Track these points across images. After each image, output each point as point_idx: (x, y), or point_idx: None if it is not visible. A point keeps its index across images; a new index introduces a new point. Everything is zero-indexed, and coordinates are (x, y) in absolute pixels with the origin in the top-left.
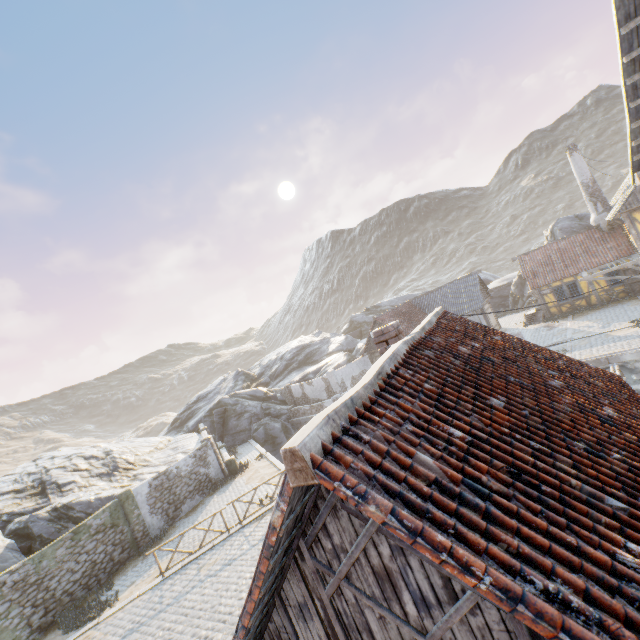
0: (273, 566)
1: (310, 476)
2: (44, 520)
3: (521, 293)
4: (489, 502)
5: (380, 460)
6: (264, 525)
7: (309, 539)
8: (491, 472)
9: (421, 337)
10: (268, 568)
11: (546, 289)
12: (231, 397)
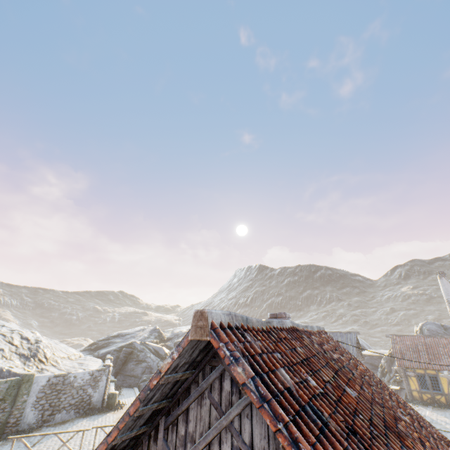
0: (136, 420)
1: (206, 333)
2: None
3: (389, 368)
4: (325, 428)
5: (254, 353)
6: None
7: (170, 418)
8: (332, 416)
9: (303, 329)
10: (135, 413)
11: (411, 371)
12: (141, 344)
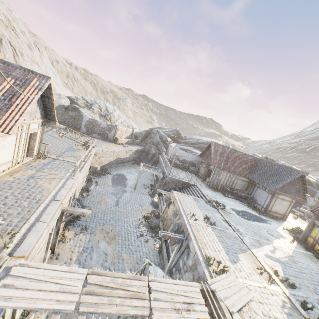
0: None
1: None
2: (72, 107)
3: None
4: None
5: None
6: (71, 142)
7: None
8: None
9: None
10: None
11: None
12: (156, 131)
